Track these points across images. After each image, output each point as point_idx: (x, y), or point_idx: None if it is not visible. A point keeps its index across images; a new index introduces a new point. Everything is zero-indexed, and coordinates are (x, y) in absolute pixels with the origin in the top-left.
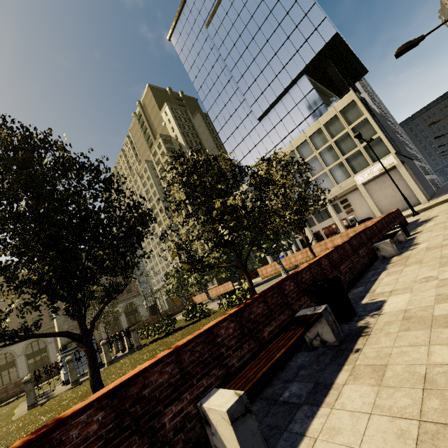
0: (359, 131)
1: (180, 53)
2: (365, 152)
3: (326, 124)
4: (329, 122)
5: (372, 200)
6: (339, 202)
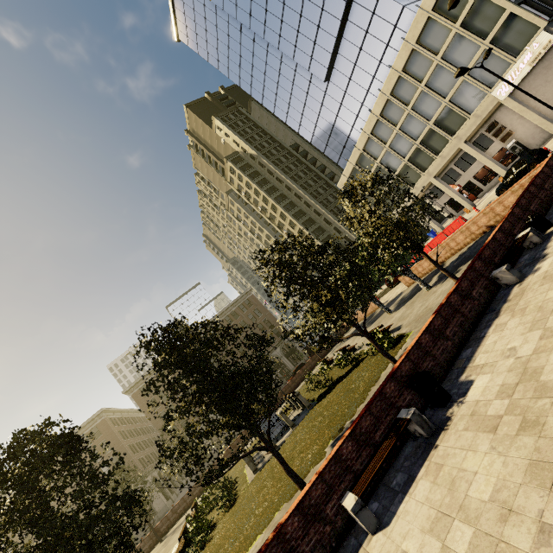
0: (460, 67)
1: (198, 49)
2: (496, 49)
3: (419, 38)
4: (423, 34)
5: (532, 113)
6: (485, 131)
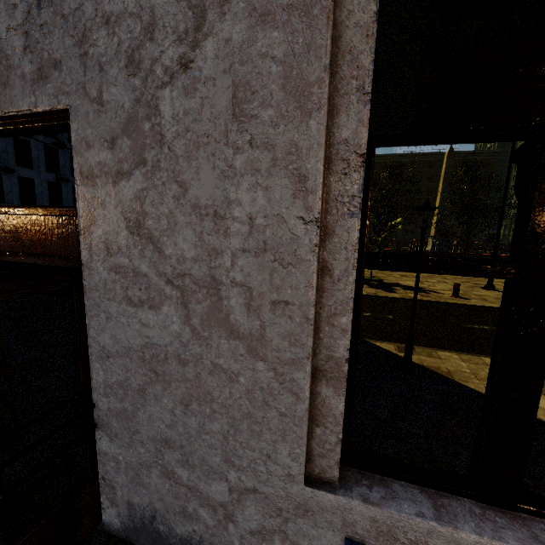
0: None
1: None
2: None
3: None
4: None
5: None
6: None
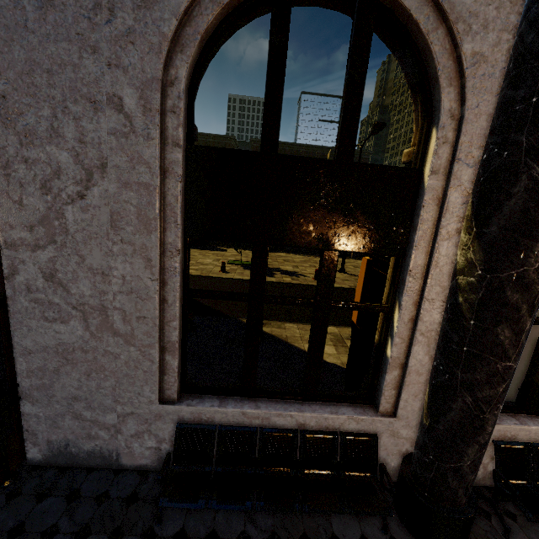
0: None
1: None
2: None
3: None
4: None
5: None
6: None
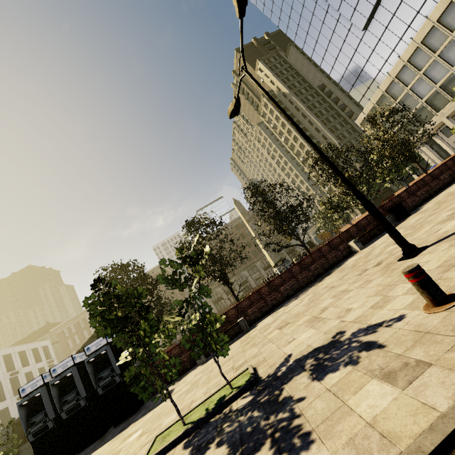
0: None
1: (256, 2)
2: None
3: None
4: None
5: None
6: None
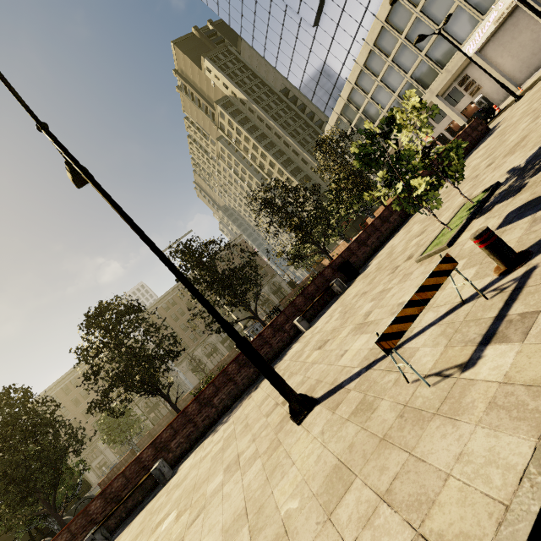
0: (418, 35)
1: None
2: (468, 6)
3: None
4: None
5: (494, 70)
6: (457, 85)
